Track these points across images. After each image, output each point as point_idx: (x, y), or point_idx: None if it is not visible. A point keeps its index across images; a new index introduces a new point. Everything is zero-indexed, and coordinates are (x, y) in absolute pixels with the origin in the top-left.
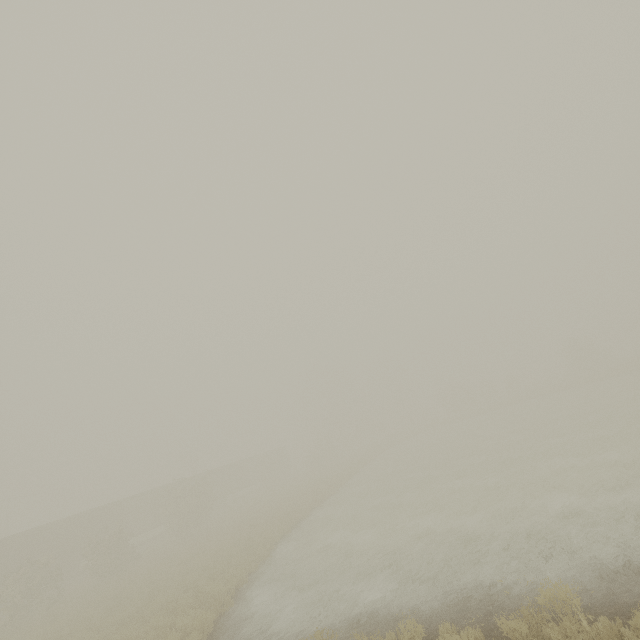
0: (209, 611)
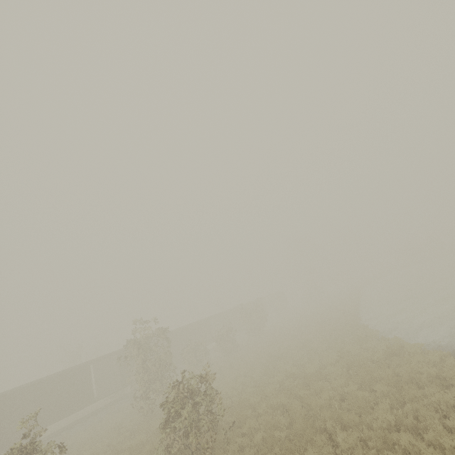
0: (381, 341)
